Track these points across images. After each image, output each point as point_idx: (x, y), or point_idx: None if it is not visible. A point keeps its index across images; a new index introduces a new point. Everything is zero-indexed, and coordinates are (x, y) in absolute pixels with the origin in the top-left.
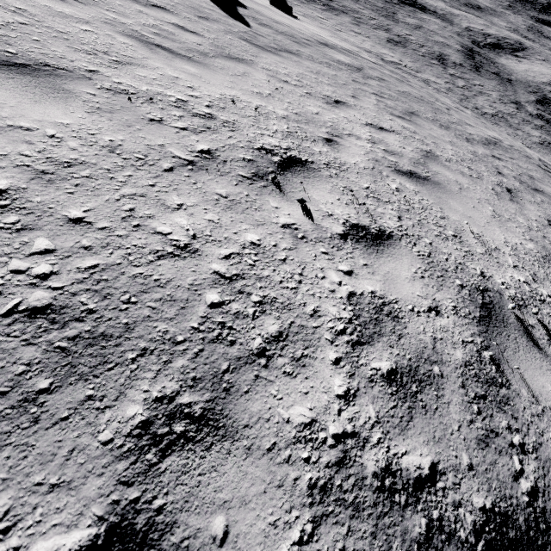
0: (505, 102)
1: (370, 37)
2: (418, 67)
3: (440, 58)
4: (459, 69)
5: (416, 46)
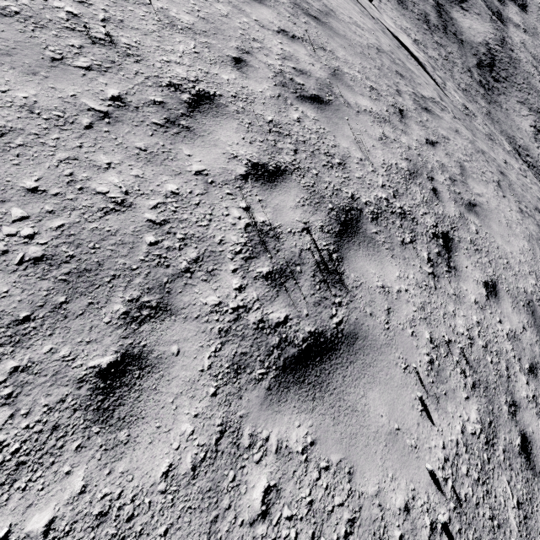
0: (465, 72)
1: (390, 0)
2: (423, 39)
3: (426, 21)
4: (438, 33)
5: (411, 6)
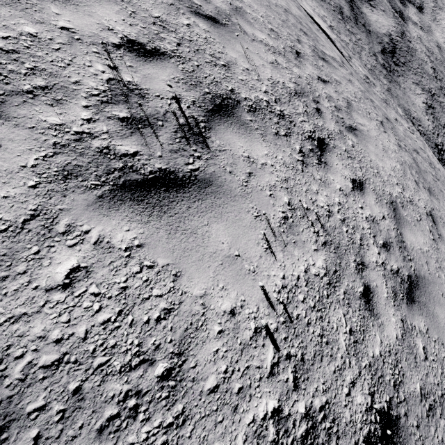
0: (371, 55)
1: None
2: (337, 26)
3: (341, 12)
4: (350, 23)
5: None
